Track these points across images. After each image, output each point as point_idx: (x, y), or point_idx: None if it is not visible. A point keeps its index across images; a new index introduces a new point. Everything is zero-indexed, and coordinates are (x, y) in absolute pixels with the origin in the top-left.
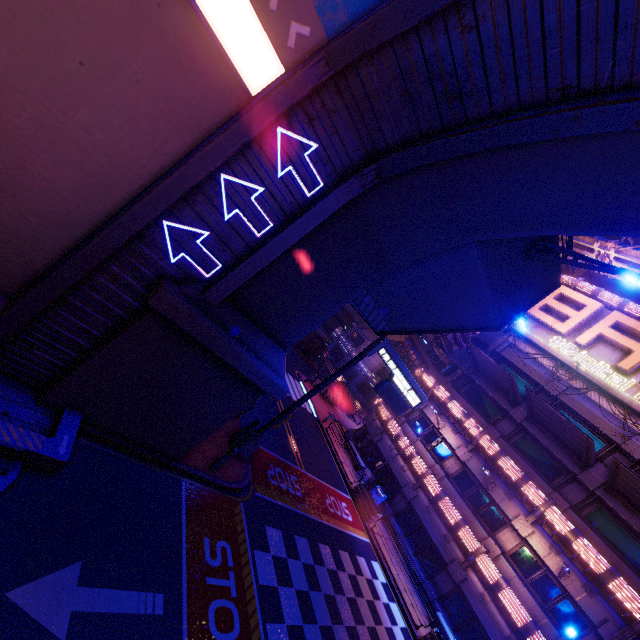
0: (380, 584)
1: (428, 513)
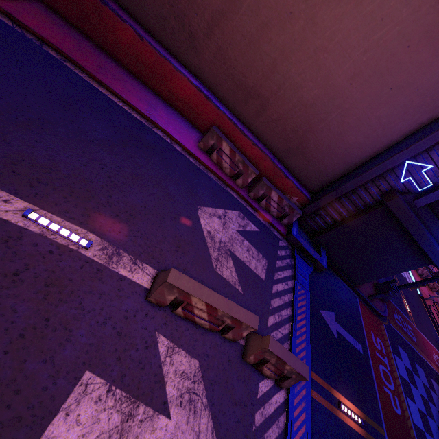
0: None
1: None
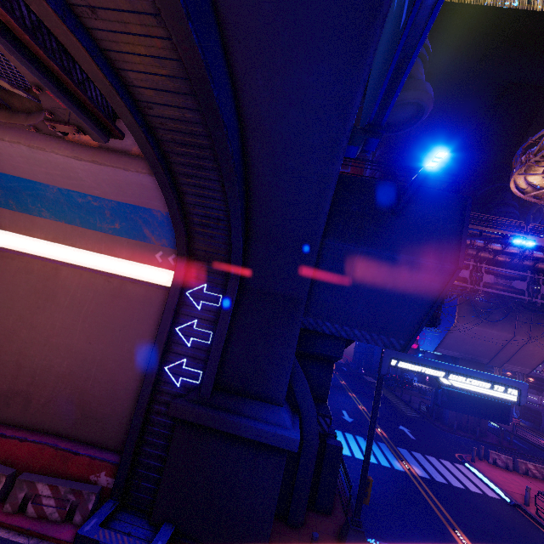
0: None
1: None
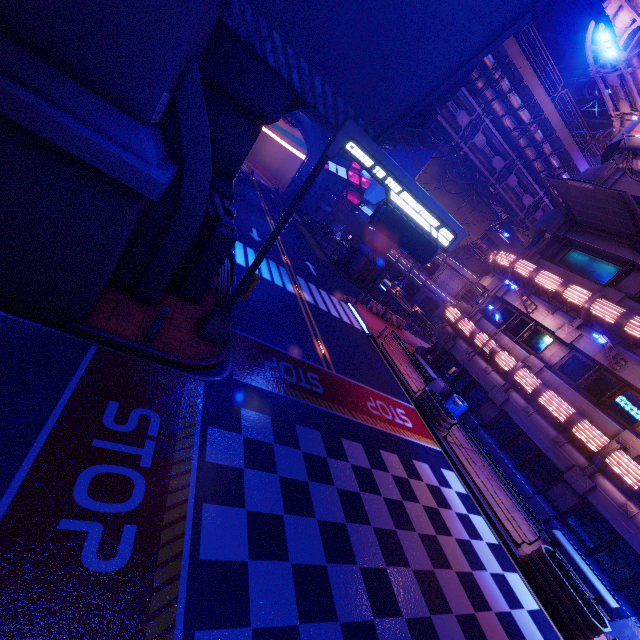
0: (454, 493)
1: (527, 416)
